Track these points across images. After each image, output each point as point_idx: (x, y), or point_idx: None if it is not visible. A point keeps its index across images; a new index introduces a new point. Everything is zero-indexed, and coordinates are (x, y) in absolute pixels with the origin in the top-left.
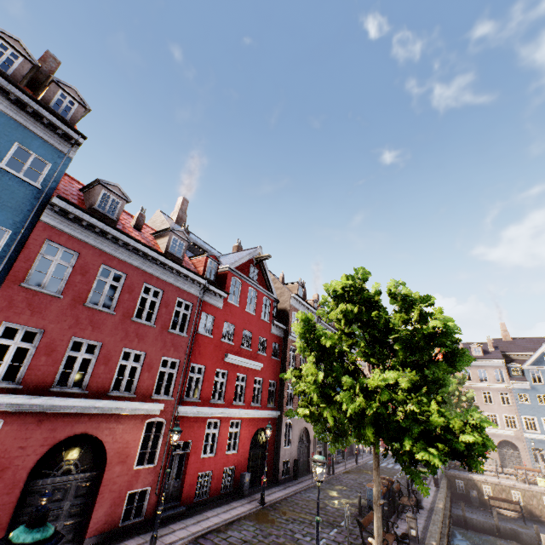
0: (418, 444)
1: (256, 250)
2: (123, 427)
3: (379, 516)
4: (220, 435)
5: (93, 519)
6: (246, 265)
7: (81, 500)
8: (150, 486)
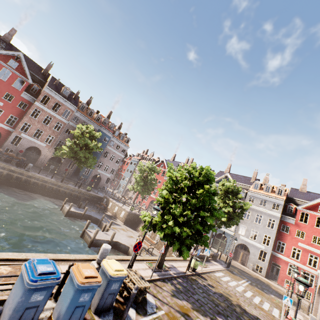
0: None
1: (16, 53)
2: None
3: None
4: None
5: None
6: (7, 57)
7: None
8: None
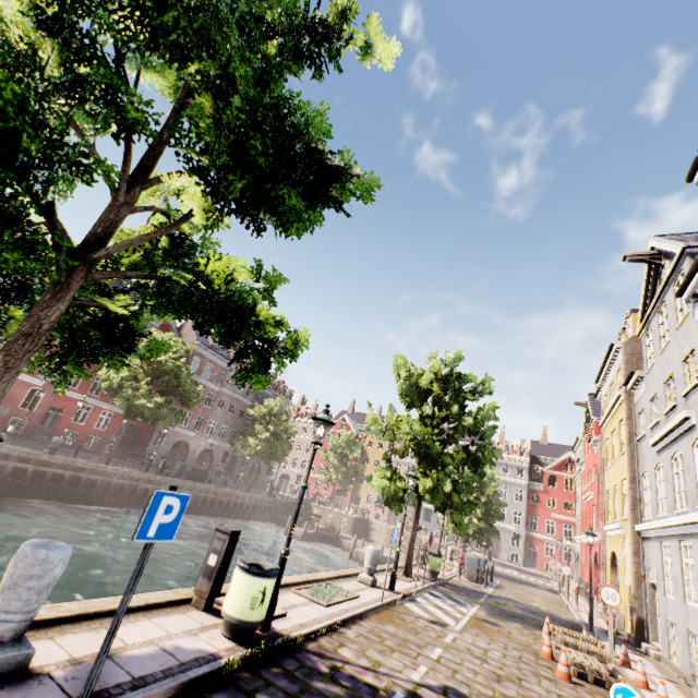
0: (118, 398)
1: None
2: (16, 385)
3: (119, 438)
4: (91, 415)
5: None
6: None
7: None
8: (28, 420)
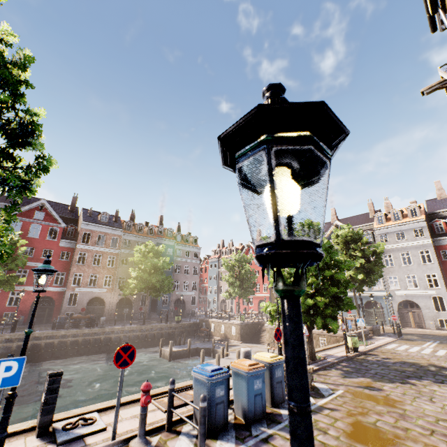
0: None
1: (39, 202)
2: None
3: None
4: (0, 298)
5: None
6: (31, 212)
7: None
8: None
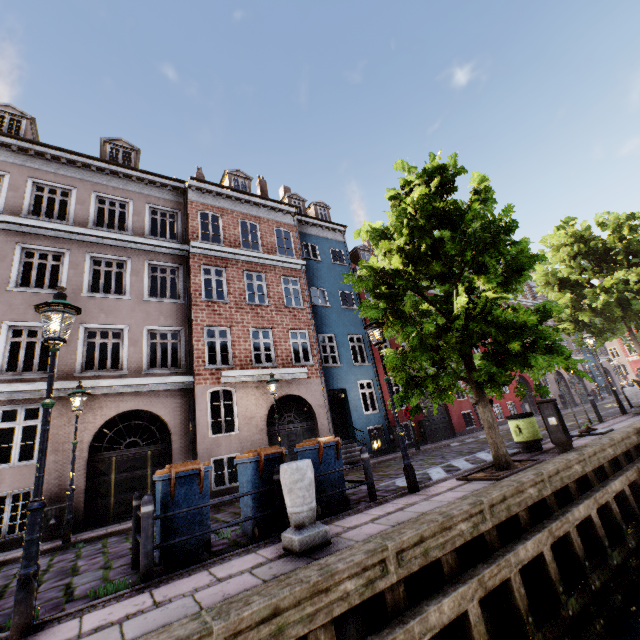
0: None
1: None
2: None
3: None
4: None
5: (453, 424)
6: None
7: (442, 416)
8: (470, 410)
